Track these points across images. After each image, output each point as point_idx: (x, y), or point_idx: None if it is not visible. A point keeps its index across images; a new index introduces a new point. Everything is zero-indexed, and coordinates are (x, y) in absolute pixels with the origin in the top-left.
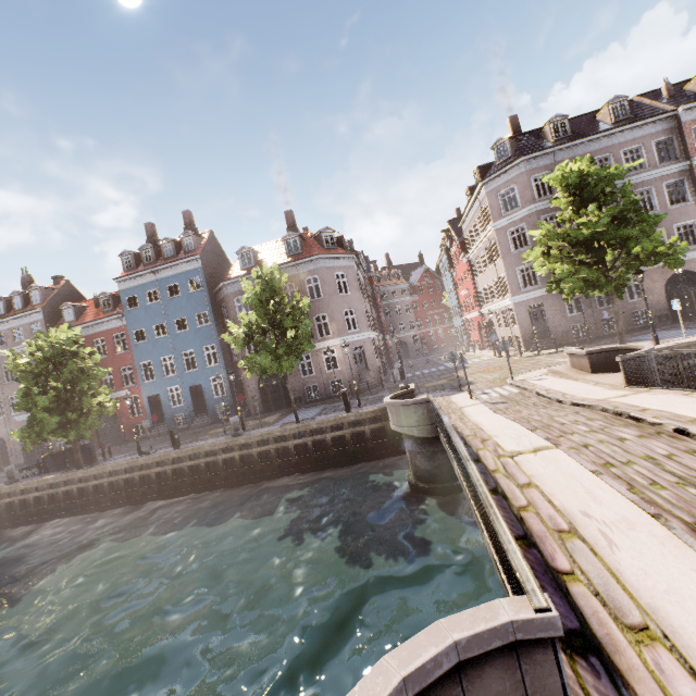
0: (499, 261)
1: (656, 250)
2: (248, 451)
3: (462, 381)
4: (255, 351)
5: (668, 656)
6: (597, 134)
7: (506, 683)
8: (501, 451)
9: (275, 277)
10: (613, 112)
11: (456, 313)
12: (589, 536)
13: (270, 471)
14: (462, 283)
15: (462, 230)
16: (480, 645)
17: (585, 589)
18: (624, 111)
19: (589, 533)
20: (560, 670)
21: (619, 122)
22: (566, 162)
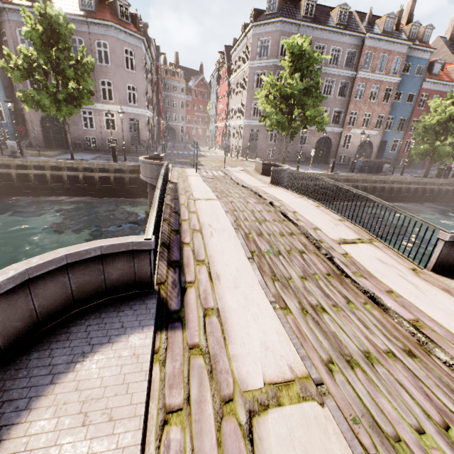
0: (245, 92)
1: (316, 118)
2: (24, 171)
3: (198, 163)
4: (34, 88)
5: (205, 268)
6: (326, 26)
7: (126, 266)
8: (192, 197)
9: (60, 23)
10: (340, 15)
11: (212, 120)
12: (205, 233)
13: (45, 190)
14: (222, 99)
15: (232, 57)
16: (114, 249)
17: (190, 249)
18: (345, 18)
19: (206, 232)
20: (151, 263)
21: (339, 25)
22: (298, 36)
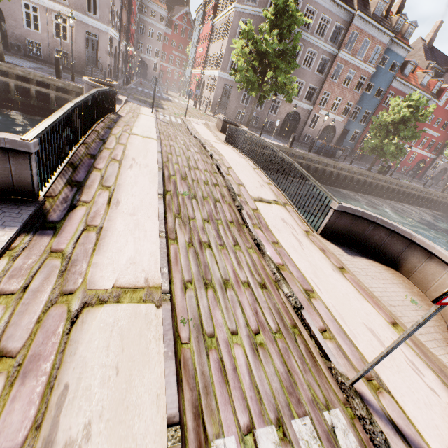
0: (226, 39)
1: (286, 86)
2: None
3: (160, 105)
4: None
5: (107, 193)
6: None
7: None
8: (129, 131)
9: None
10: None
11: (190, 65)
12: (125, 164)
13: None
14: (203, 42)
15: None
16: None
17: (100, 174)
18: None
19: (126, 163)
20: (32, 169)
21: None
22: None
